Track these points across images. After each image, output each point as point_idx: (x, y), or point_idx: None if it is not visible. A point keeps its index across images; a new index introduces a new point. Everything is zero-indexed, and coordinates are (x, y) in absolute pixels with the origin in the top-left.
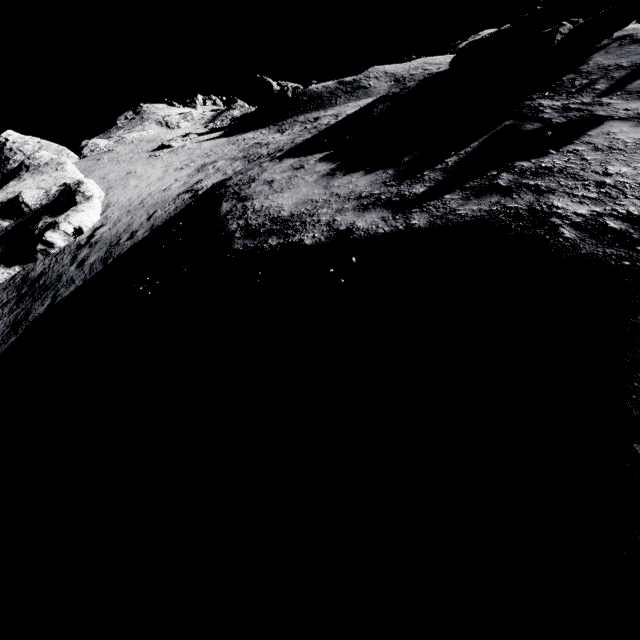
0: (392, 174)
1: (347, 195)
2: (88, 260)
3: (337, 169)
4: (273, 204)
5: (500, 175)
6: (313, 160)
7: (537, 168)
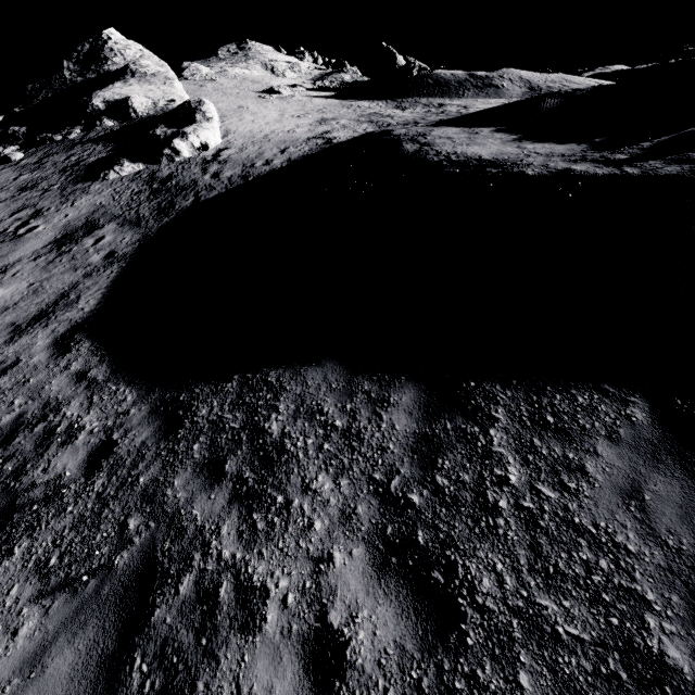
0: (588, 147)
1: (548, 154)
2: (223, 174)
3: (521, 139)
4: (467, 151)
5: (694, 155)
6: (487, 130)
7: None
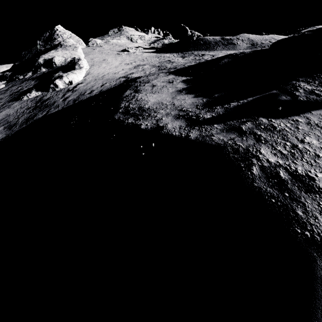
0: (204, 102)
1: (177, 106)
2: (68, 98)
3: (185, 89)
4: (146, 99)
5: (246, 123)
6: (179, 80)
7: (268, 125)
